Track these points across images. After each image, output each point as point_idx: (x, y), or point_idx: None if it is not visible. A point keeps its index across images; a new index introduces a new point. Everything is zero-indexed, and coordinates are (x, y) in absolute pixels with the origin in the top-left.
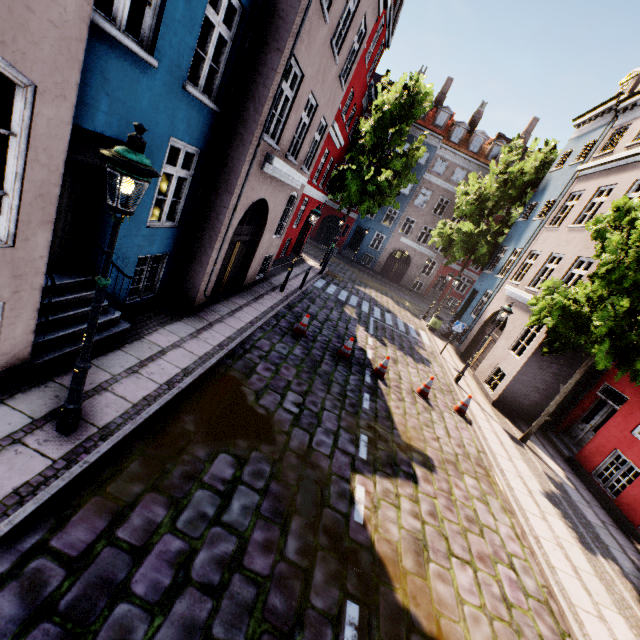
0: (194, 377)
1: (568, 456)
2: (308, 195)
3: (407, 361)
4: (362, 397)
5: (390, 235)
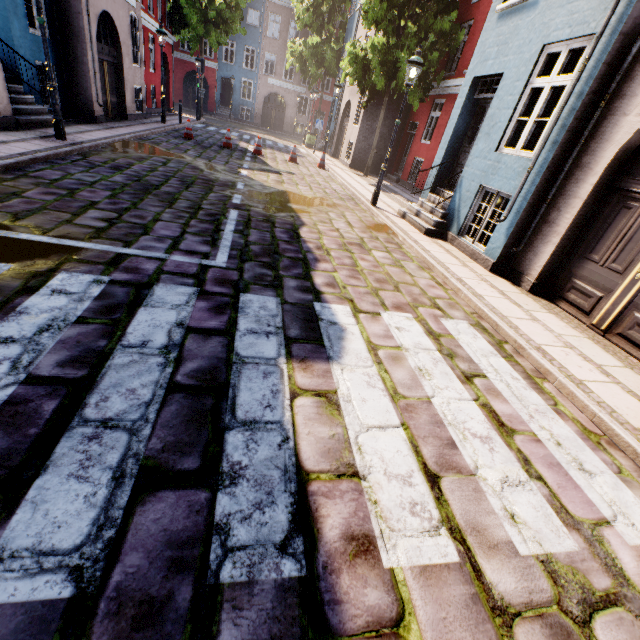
0: (120, 138)
1: (396, 179)
2: (151, 31)
3: (283, 154)
4: (245, 158)
5: (257, 79)
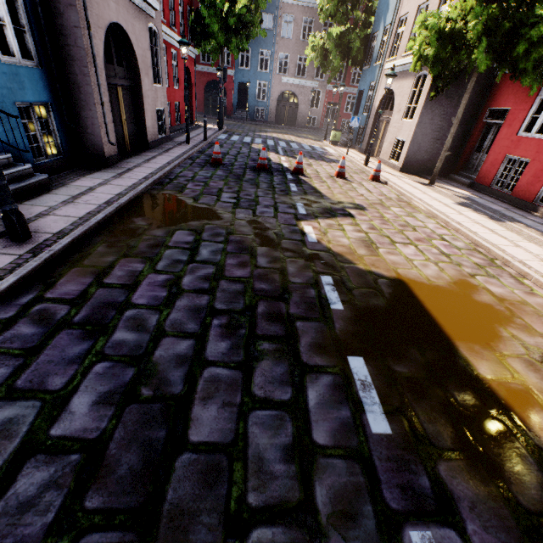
0: (129, 196)
1: (469, 183)
2: (173, 46)
3: (320, 163)
4: (289, 186)
5: (271, 80)
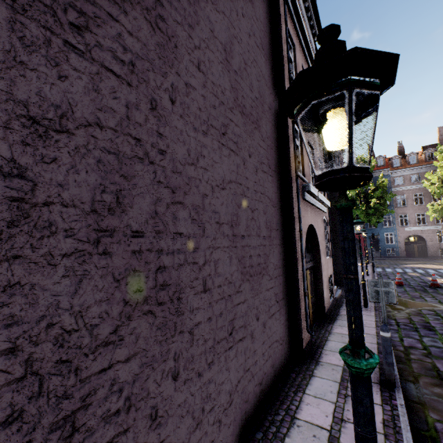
0: None
1: None
2: None
3: None
4: None
5: (395, 230)
